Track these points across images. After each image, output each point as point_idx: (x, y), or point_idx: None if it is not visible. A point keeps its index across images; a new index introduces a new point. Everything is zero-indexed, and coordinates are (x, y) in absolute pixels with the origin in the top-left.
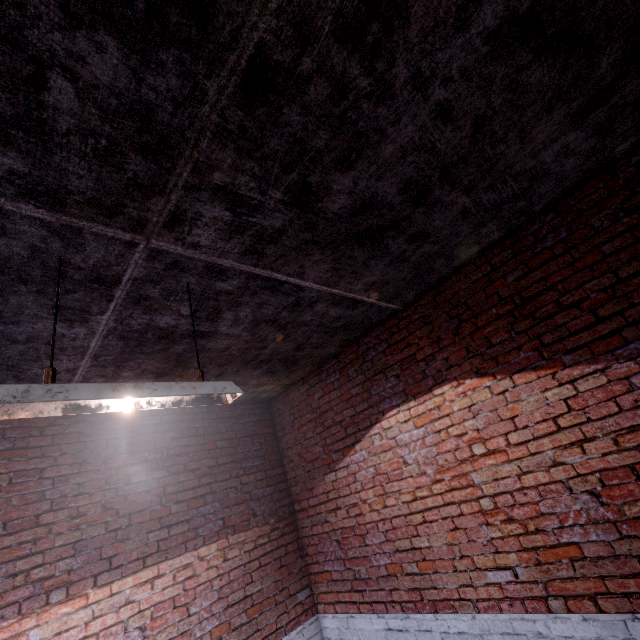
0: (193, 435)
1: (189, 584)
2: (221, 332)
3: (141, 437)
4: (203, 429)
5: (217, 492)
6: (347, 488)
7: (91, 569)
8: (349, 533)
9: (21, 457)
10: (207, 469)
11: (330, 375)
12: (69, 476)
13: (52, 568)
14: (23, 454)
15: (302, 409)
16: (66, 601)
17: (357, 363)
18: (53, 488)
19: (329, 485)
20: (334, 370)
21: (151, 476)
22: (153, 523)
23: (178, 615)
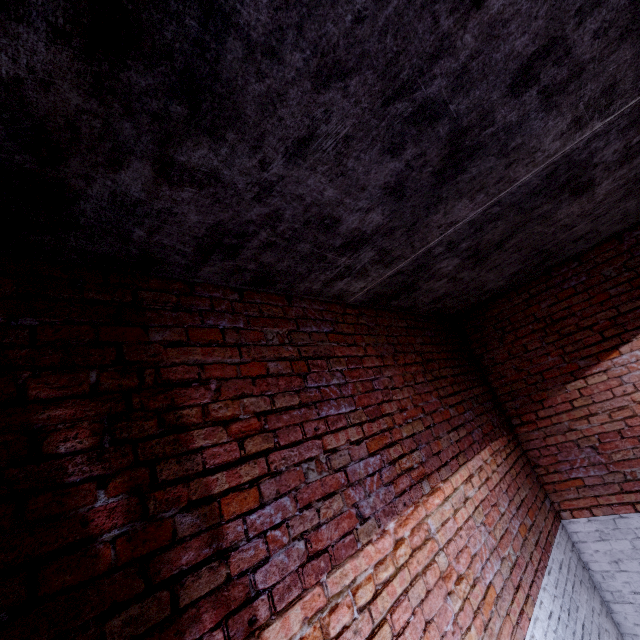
0: (430, 343)
1: (489, 485)
2: (595, 189)
3: (403, 338)
4: (433, 338)
5: (466, 401)
6: (607, 393)
7: (432, 463)
8: (613, 437)
9: (343, 343)
10: (451, 378)
11: (568, 279)
12: (379, 368)
13: (410, 459)
14: (342, 340)
15: (518, 321)
16: (432, 493)
17: (618, 261)
18: (376, 379)
19: (573, 393)
20: (575, 273)
21: (425, 378)
22: (446, 424)
23: (496, 514)
